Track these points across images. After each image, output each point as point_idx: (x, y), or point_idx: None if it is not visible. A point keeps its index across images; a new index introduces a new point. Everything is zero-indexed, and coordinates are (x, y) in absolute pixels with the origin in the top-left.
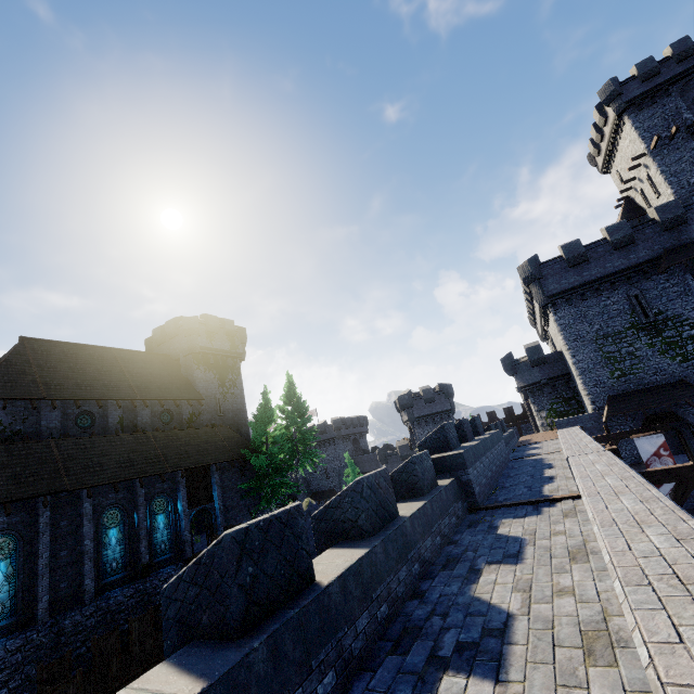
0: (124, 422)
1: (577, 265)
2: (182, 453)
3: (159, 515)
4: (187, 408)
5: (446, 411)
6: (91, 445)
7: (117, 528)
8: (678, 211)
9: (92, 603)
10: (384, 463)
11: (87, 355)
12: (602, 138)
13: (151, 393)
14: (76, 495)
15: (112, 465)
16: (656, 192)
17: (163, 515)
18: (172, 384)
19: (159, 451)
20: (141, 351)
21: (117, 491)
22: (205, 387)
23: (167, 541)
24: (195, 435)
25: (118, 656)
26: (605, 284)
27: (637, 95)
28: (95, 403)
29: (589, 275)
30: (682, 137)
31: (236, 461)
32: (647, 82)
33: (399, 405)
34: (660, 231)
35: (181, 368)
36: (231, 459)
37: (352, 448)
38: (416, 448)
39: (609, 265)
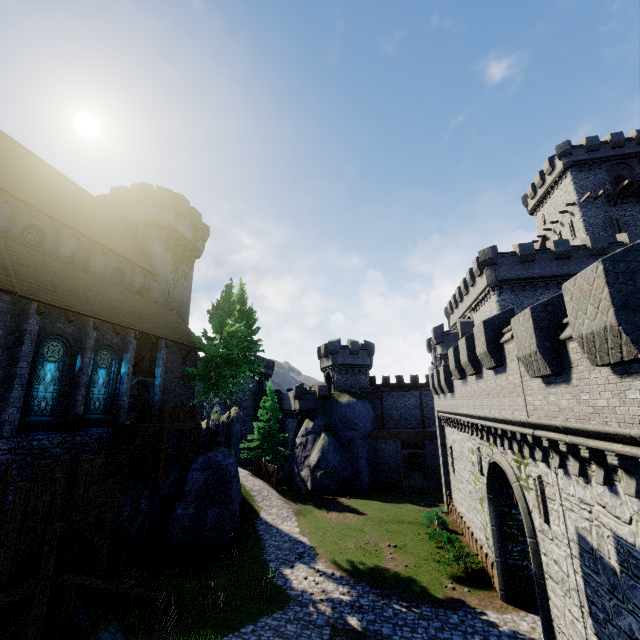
0: (74, 259)
1: (525, 262)
2: (136, 315)
3: (101, 369)
4: (140, 277)
5: (365, 365)
6: (44, 261)
7: (56, 364)
8: (604, 244)
9: (11, 438)
10: (299, 399)
11: (43, 170)
12: (542, 185)
13: (109, 243)
14: (21, 305)
15: (66, 292)
16: (573, 235)
17: (104, 371)
18: (130, 247)
19: (115, 303)
20: (99, 200)
21: (70, 321)
22: (160, 265)
23: (102, 400)
24: (148, 305)
25: (61, 494)
26: (541, 283)
27: (581, 160)
28: (49, 224)
29: (532, 273)
30: (602, 201)
31: (182, 347)
32: (590, 153)
33: (325, 350)
34: (588, 255)
35: (139, 236)
36: (180, 341)
37: (257, 385)
38: (332, 391)
39: (549, 269)
